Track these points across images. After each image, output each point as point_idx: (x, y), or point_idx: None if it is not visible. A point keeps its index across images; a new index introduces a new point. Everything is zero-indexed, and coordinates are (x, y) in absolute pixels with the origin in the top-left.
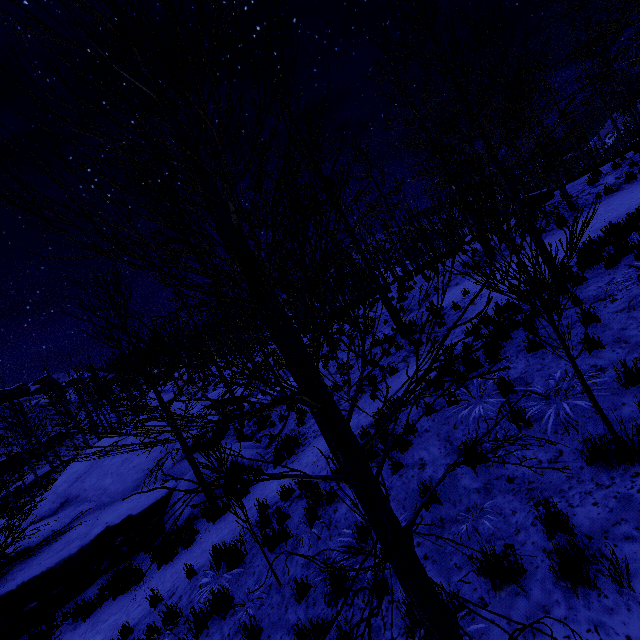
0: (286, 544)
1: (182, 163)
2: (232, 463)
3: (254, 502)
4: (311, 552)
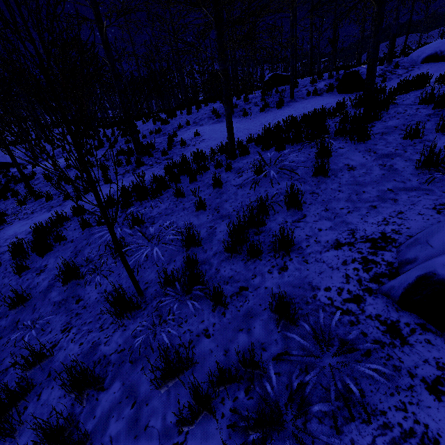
0: None
1: None
2: None
3: None
4: None
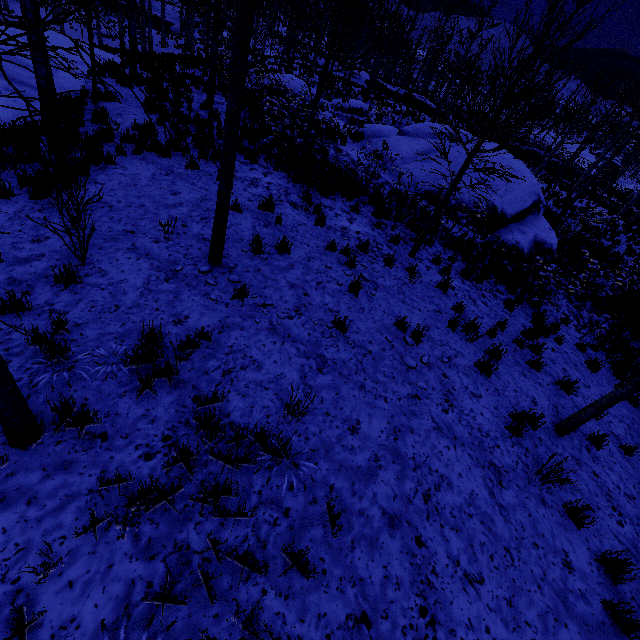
0: None
1: None
2: None
3: None
4: None
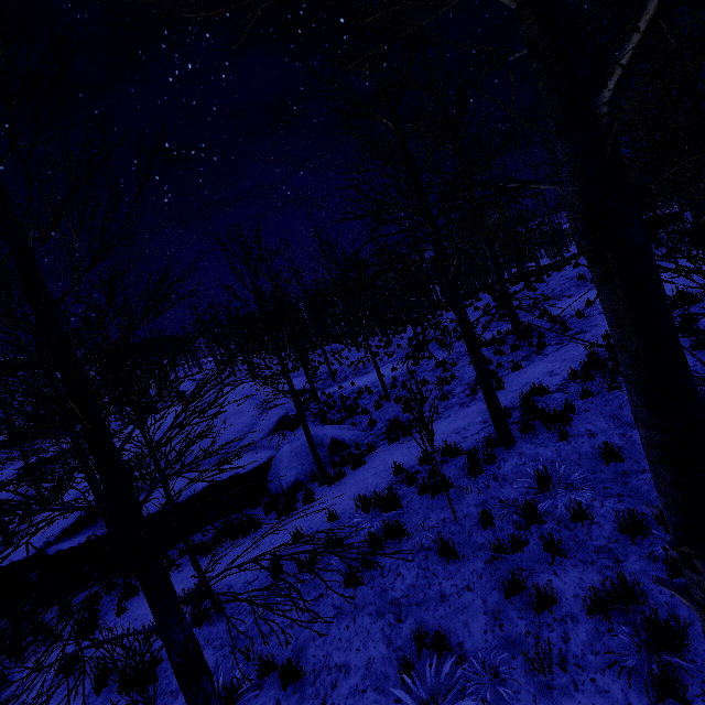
0: (449, 492)
1: (391, 122)
2: (333, 440)
3: (378, 469)
4: (482, 496)
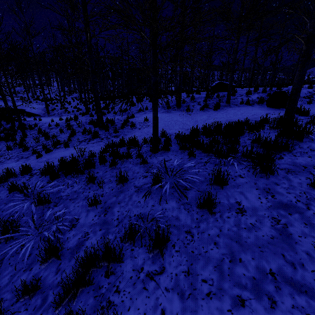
0: None
1: None
2: None
3: None
4: None
